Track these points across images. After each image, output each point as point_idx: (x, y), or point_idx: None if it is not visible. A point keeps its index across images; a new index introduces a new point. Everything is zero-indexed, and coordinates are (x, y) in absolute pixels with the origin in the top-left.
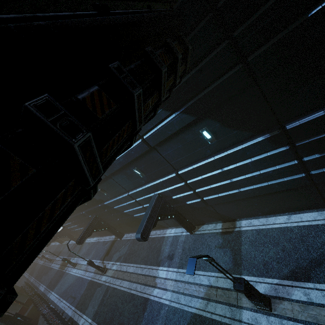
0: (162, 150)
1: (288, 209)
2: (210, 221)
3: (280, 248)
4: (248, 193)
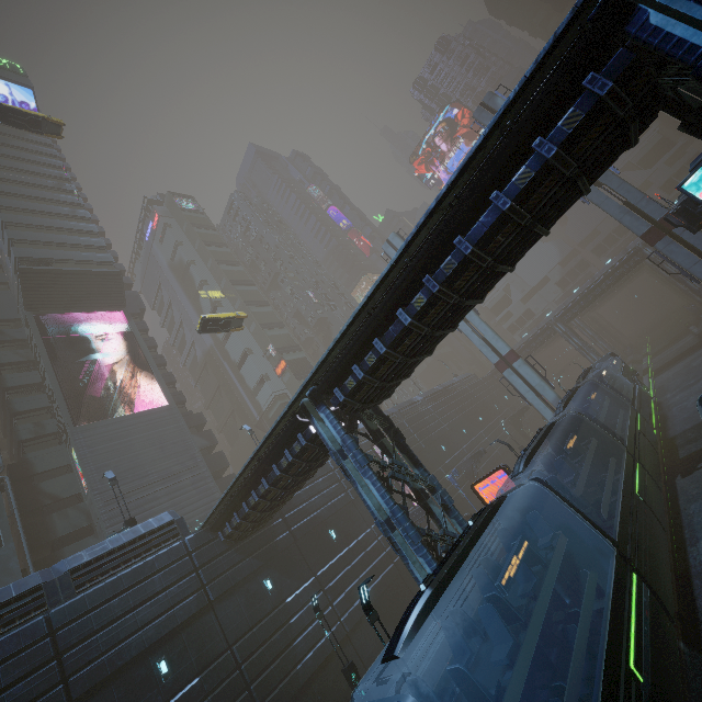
0: (221, 608)
1: (347, 694)
2: None
3: None
4: (309, 665)
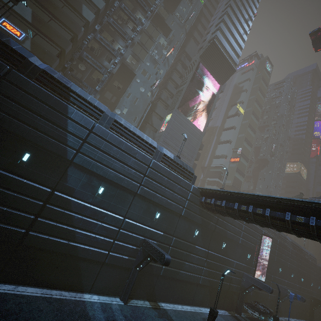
0: (181, 220)
1: (182, 301)
2: (139, 297)
3: (189, 319)
4: (183, 275)
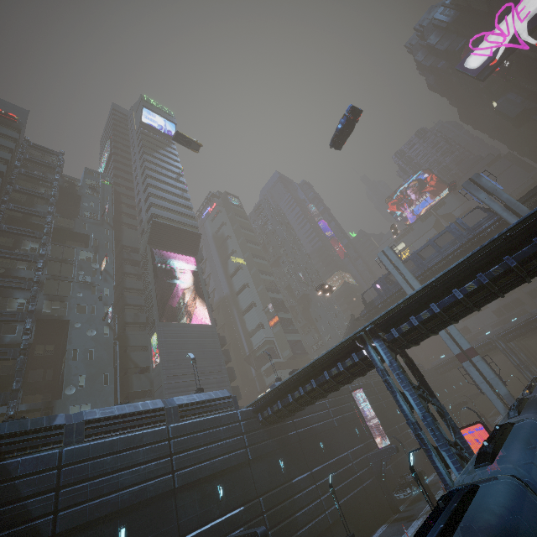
0: (254, 467)
1: None
2: None
3: None
4: (305, 536)
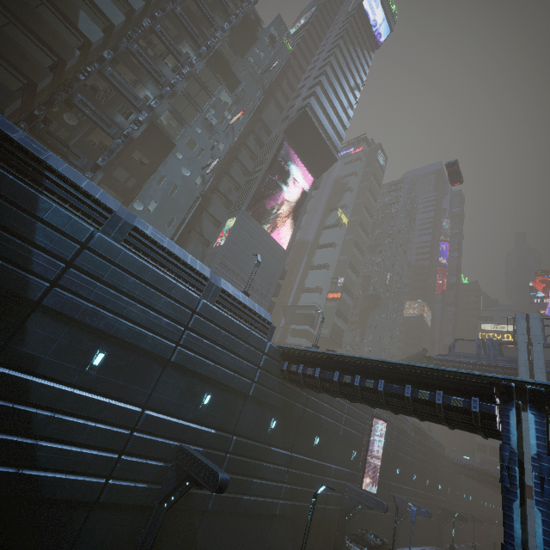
0: (248, 405)
1: None
2: None
3: None
4: (248, 504)
